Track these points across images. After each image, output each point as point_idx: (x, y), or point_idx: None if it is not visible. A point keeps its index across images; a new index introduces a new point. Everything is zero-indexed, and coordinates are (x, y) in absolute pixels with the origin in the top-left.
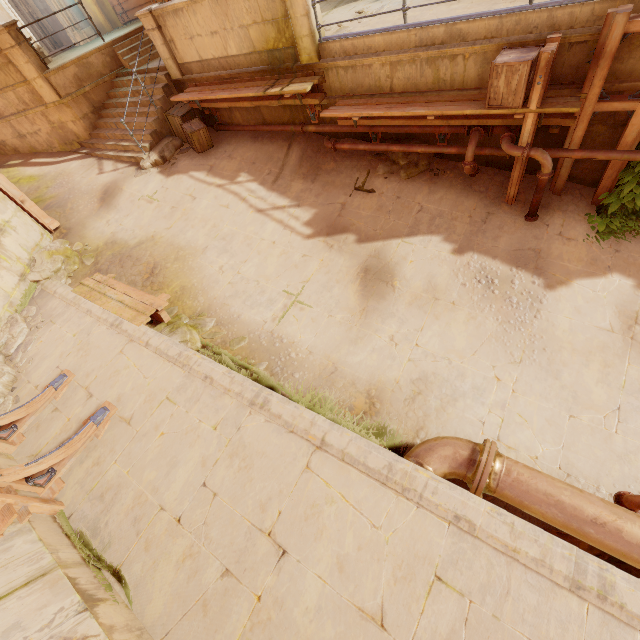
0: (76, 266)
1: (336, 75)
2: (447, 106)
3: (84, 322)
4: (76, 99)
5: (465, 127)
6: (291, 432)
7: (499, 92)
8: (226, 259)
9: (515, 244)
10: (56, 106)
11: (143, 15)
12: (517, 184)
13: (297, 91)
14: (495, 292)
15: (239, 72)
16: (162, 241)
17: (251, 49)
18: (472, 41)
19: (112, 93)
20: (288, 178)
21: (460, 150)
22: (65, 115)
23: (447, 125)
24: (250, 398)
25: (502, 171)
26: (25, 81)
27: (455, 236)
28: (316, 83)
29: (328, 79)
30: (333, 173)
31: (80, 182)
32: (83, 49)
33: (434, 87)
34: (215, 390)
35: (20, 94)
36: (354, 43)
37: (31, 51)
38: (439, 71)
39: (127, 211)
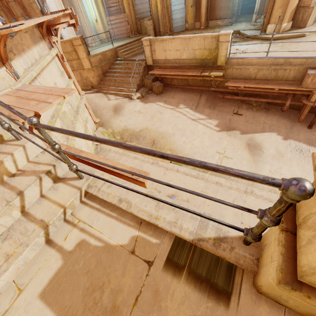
0: (113, 139)
1: (231, 70)
2: (283, 86)
3: (135, 162)
4: (97, 68)
5: (284, 93)
6: (270, 201)
7: (307, 83)
8: (185, 138)
9: (306, 137)
10: (87, 70)
11: (145, 40)
12: (305, 115)
13: (217, 75)
14: (304, 154)
15: (184, 65)
16: (152, 130)
17: (193, 57)
18: (294, 65)
19: (113, 67)
20: (202, 107)
21: (281, 101)
22: (90, 74)
23: (276, 92)
24: (244, 190)
25: (294, 110)
26: (78, 59)
27: (281, 133)
28: (223, 73)
29: (227, 72)
30: (222, 107)
31: (99, 103)
32: (99, 48)
33: (274, 78)
34: (224, 187)
35: (72, 64)
36: (243, 60)
37: (85, 47)
38: (278, 73)
39: (129, 116)
